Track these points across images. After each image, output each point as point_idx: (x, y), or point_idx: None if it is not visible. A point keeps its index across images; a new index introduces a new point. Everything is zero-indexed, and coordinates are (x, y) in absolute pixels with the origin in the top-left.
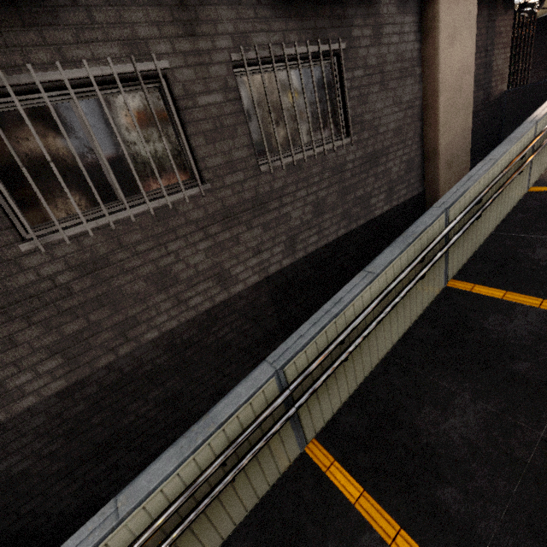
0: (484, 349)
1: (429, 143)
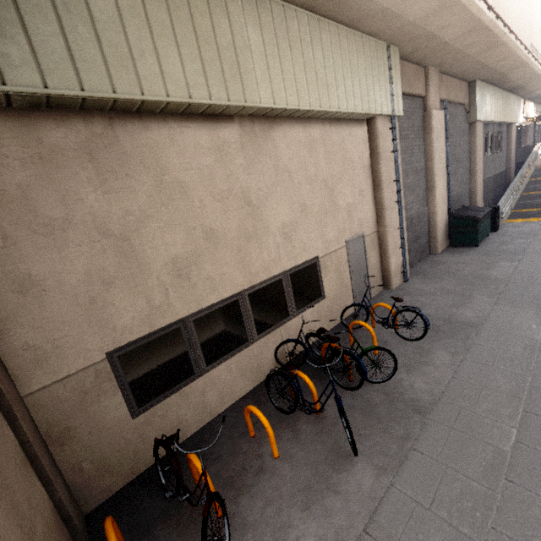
0: None
1: (508, 157)
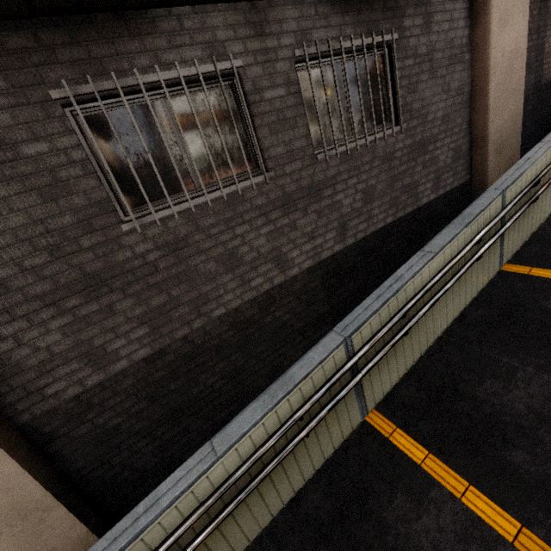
0: (546, 327)
1: (478, 129)
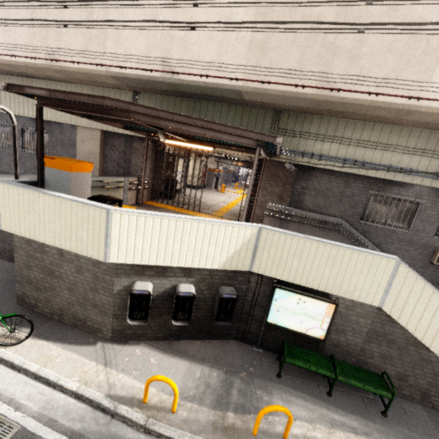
0: None
1: None
